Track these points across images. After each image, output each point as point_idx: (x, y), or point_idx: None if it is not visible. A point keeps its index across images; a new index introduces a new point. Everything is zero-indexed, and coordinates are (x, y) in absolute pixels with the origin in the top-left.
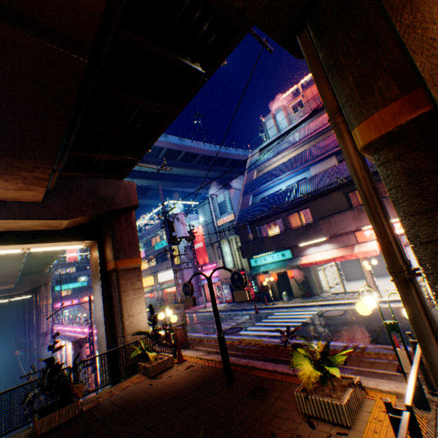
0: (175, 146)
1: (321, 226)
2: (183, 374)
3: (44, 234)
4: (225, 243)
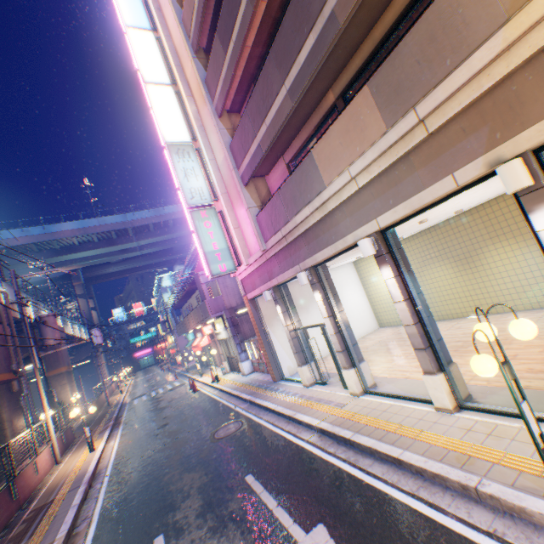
0: (160, 218)
1: (186, 323)
2: None
3: None
4: None
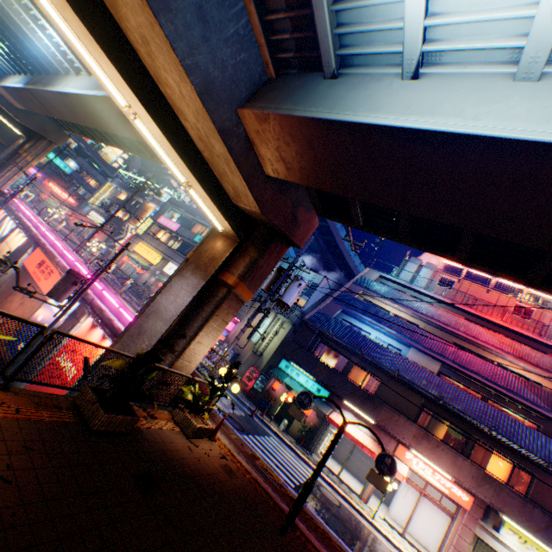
0: None
1: (383, 410)
2: (223, 466)
3: (220, 193)
4: (272, 316)
